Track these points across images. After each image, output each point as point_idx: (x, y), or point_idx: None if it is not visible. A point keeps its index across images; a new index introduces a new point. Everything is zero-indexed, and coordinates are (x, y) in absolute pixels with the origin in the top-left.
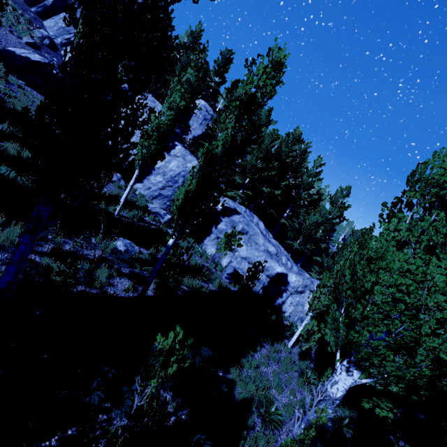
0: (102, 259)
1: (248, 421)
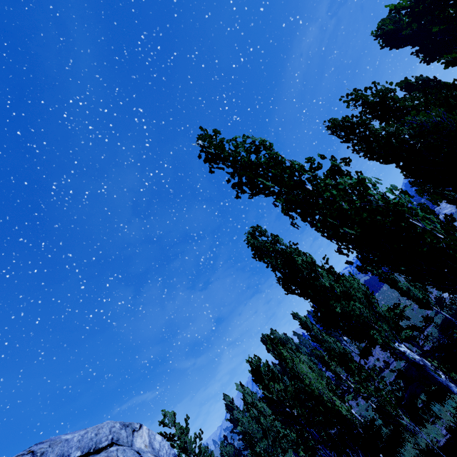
0: None
1: None
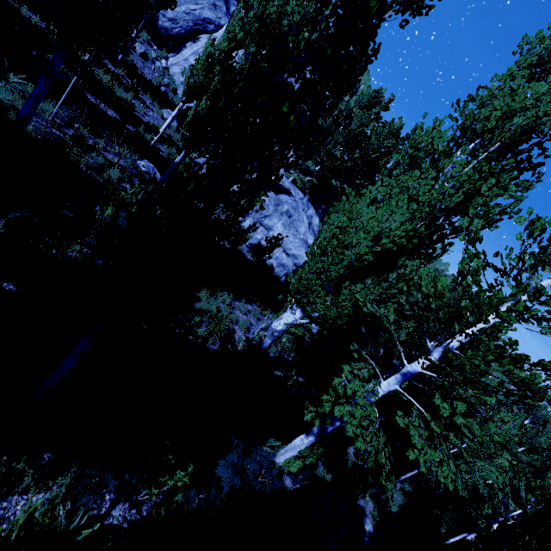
0: (120, 166)
1: (195, 318)
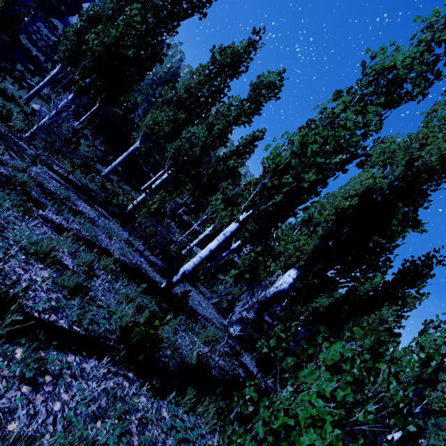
0: None
1: None
